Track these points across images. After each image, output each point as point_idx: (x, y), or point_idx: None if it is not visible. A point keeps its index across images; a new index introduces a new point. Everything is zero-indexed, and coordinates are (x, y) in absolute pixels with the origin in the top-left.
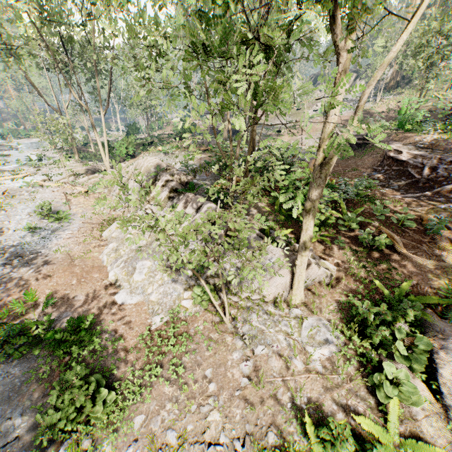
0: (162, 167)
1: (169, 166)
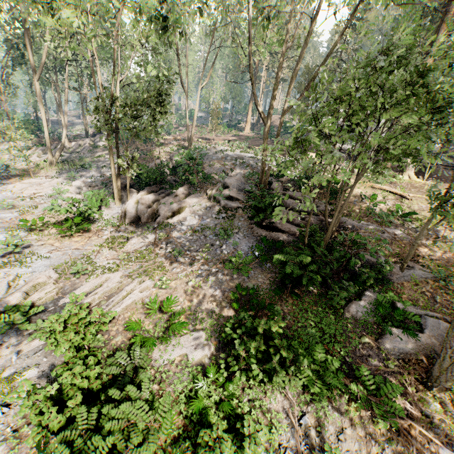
0: None
1: None
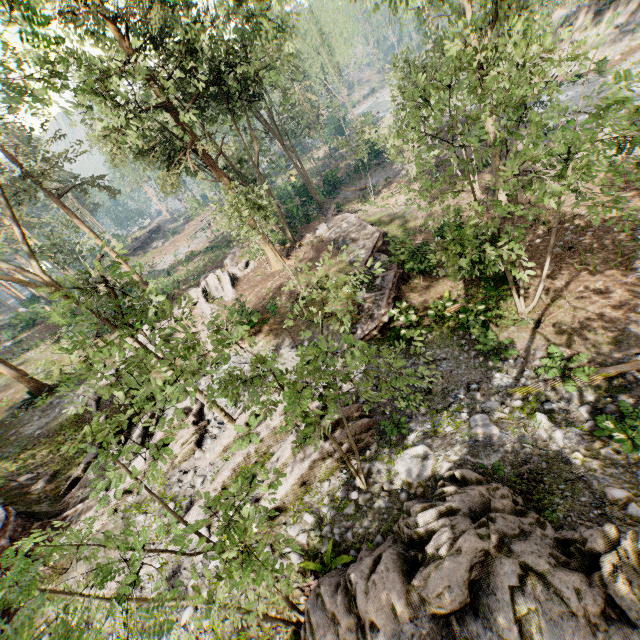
0: (567, 15)
1: (578, 7)
